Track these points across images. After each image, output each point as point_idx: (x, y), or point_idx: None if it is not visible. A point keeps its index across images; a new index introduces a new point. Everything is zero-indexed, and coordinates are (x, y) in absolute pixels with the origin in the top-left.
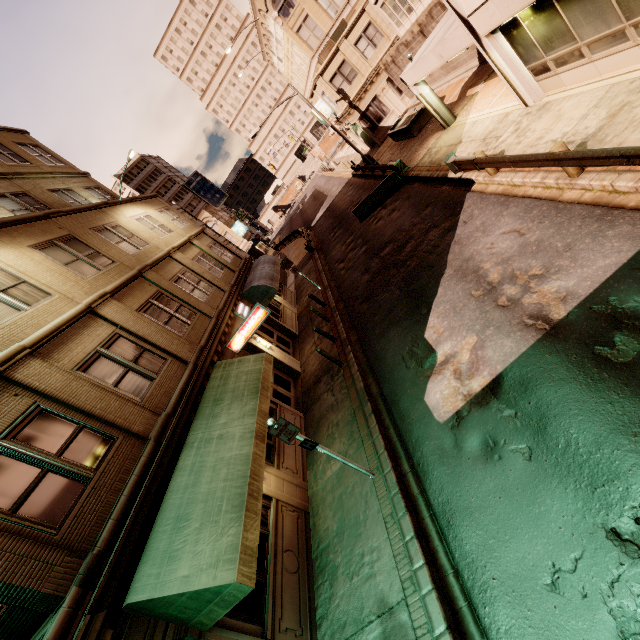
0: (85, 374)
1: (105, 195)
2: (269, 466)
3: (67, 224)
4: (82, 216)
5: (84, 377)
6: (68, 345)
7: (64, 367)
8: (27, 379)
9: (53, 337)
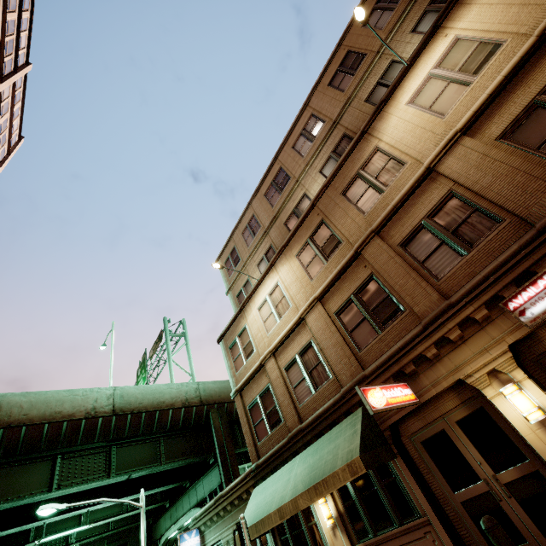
0: (287, 373)
1: (444, 2)
2: (348, 538)
3: (325, 202)
4: (342, 172)
5: (286, 375)
6: (287, 348)
7: (282, 365)
8: (268, 370)
9: (282, 343)
